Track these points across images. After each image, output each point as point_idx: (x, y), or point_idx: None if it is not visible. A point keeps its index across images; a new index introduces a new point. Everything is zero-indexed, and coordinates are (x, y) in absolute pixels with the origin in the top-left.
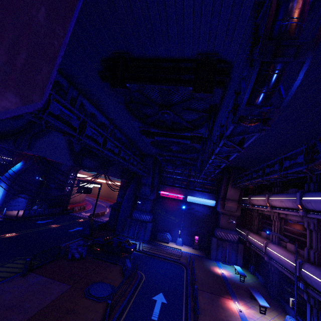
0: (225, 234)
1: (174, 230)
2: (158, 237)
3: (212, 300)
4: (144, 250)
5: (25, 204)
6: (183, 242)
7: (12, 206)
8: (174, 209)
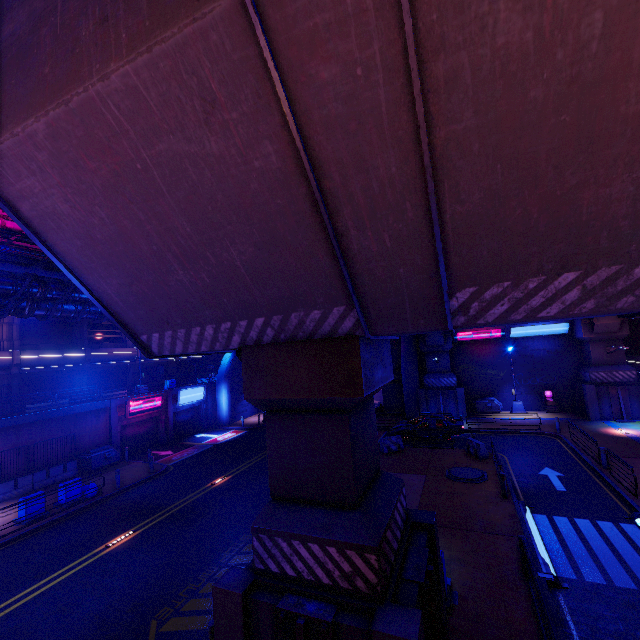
0: (609, 375)
1: (501, 392)
2: (478, 408)
3: (633, 464)
4: (471, 427)
5: (251, 407)
6: (525, 406)
7: (240, 414)
8: (491, 357)
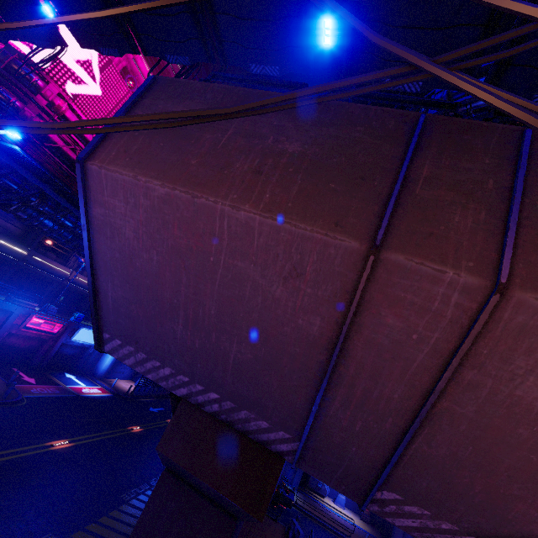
0: None
1: None
2: (310, 483)
3: None
4: (297, 502)
5: (129, 371)
6: (346, 502)
7: (116, 373)
8: None
